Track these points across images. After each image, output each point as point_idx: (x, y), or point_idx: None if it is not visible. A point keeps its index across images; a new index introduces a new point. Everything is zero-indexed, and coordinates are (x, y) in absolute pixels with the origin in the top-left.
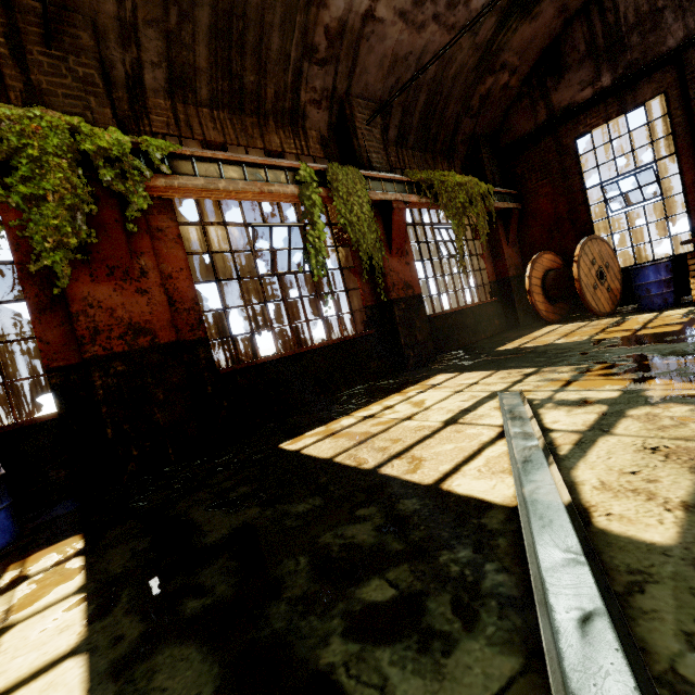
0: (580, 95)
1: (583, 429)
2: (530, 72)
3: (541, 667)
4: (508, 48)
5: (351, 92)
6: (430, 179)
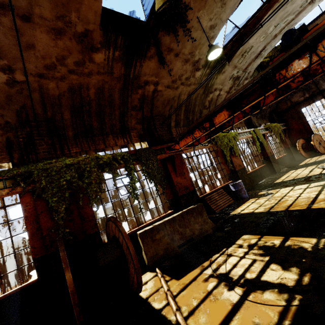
0: (300, 99)
1: None
2: None
3: None
4: None
5: None
6: (269, 126)
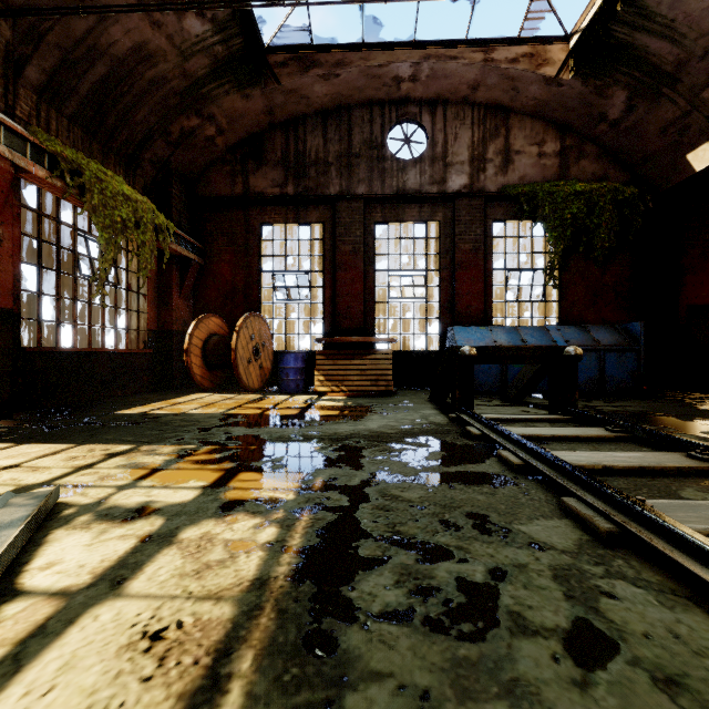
0: (271, 190)
1: (82, 584)
2: (237, 144)
3: None
4: (219, 104)
5: None
6: (79, 164)
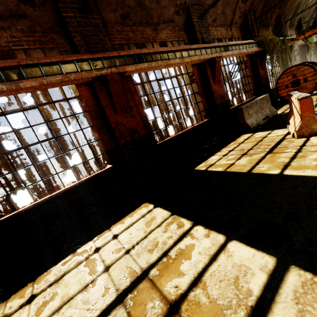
0: None
1: None
2: None
3: None
4: None
5: (316, 19)
6: None
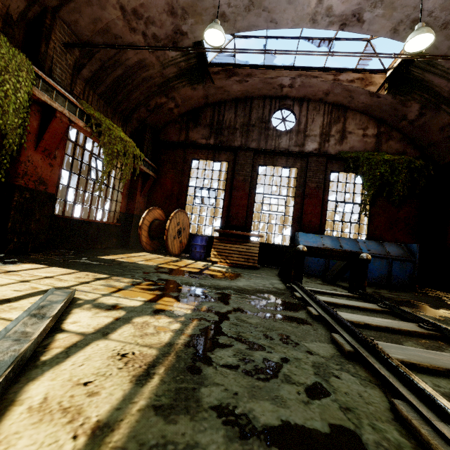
0: (201, 140)
1: (90, 331)
2: (185, 113)
3: None
4: (178, 92)
5: (59, 13)
6: (101, 120)
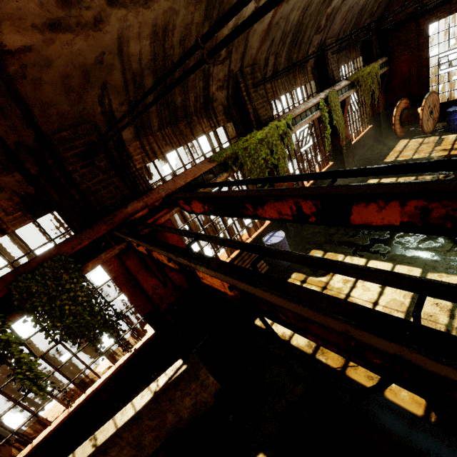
0: None
1: None
2: None
3: (456, 244)
4: None
5: (326, 38)
6: (358, 77)
